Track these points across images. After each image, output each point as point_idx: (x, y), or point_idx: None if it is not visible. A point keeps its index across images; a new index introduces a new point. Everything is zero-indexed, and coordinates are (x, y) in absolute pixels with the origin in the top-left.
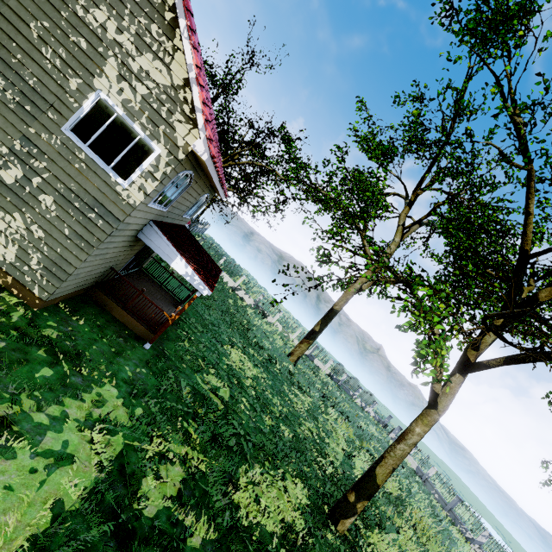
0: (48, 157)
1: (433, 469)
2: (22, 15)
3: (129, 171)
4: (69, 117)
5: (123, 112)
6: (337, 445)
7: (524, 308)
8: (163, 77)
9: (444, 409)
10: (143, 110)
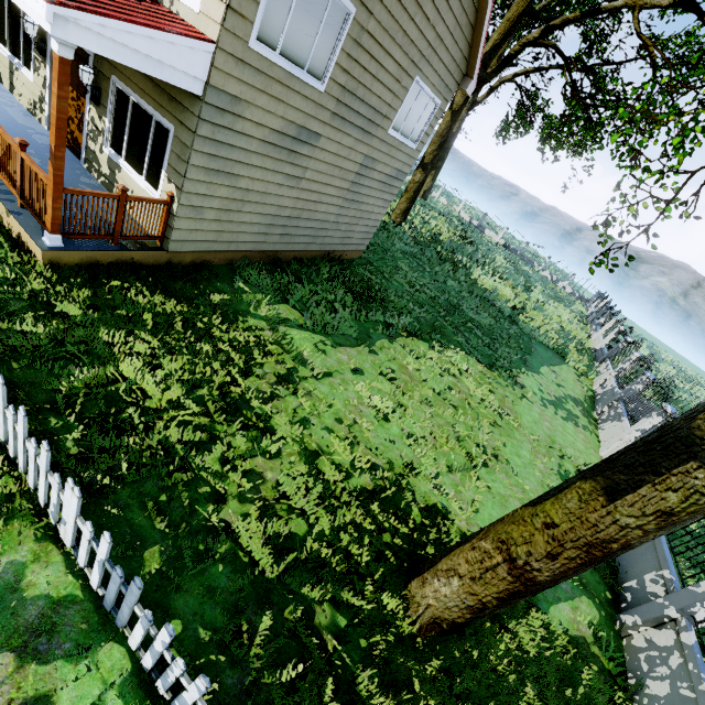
0: None
1: (601, 302)
2: None
3: None
4: None
5: None
6: None
7: None
8: None
9: None
10: None
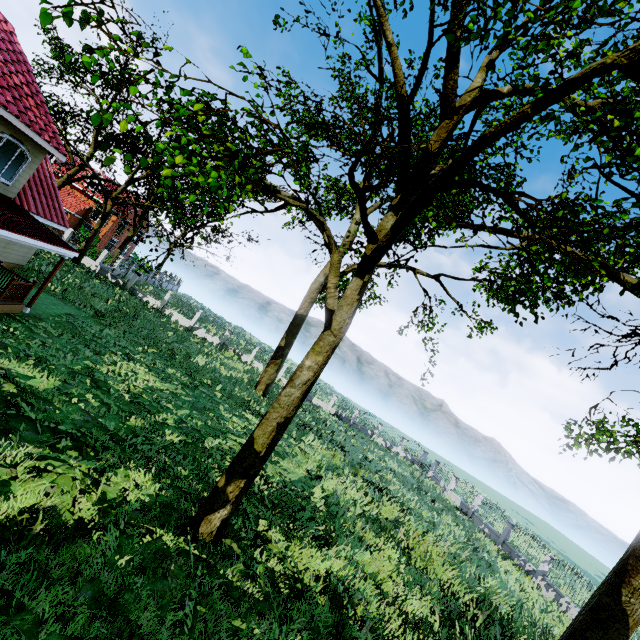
0: None
1: (478, 499)
2: None
3: None
4: None
5: None
6: (298, 467)
7: (418, 168)
8: None
9: (341, 326)
10: None
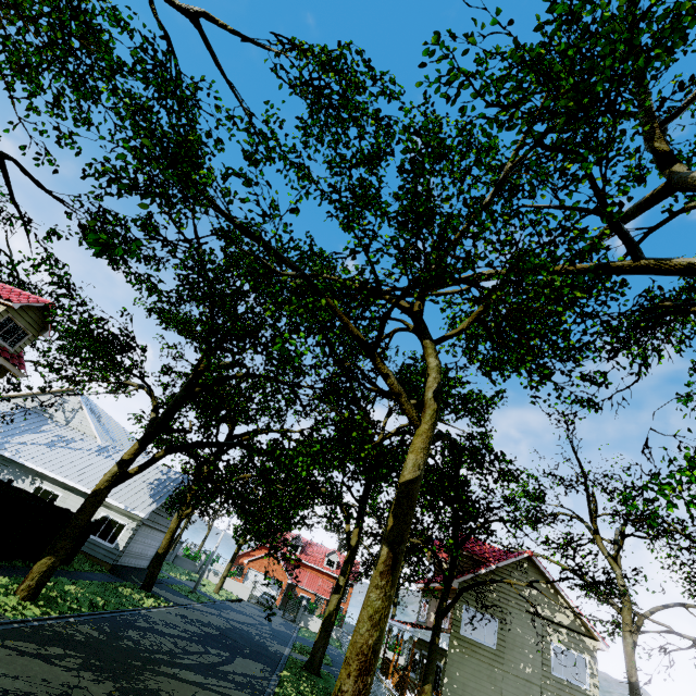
0: (555, 693)
1: None
2: (513, 626)
3: (583, 678)
4: (550, 664)
5: (564, 647)
6: None
7: None
8: (566, 618)
9: None
10: (570, 640)
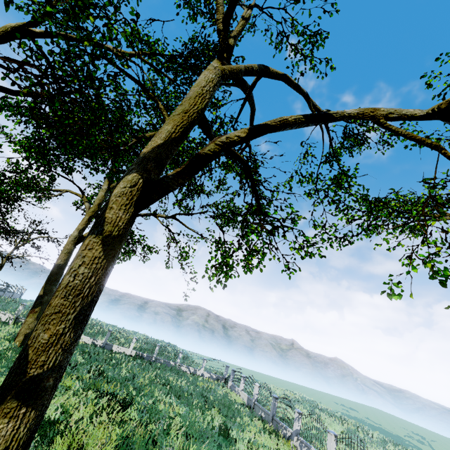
0: None
1: (255, 387)
2: None
3: None
4: None
5: None
6: None
7: None
8: None
9: None
10: None
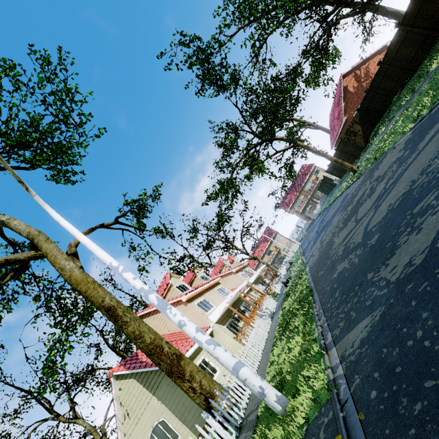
0: None
1: None
2: None
3: None
4: None
5: None
6: None
7: None
8: None
9: None
10: None
